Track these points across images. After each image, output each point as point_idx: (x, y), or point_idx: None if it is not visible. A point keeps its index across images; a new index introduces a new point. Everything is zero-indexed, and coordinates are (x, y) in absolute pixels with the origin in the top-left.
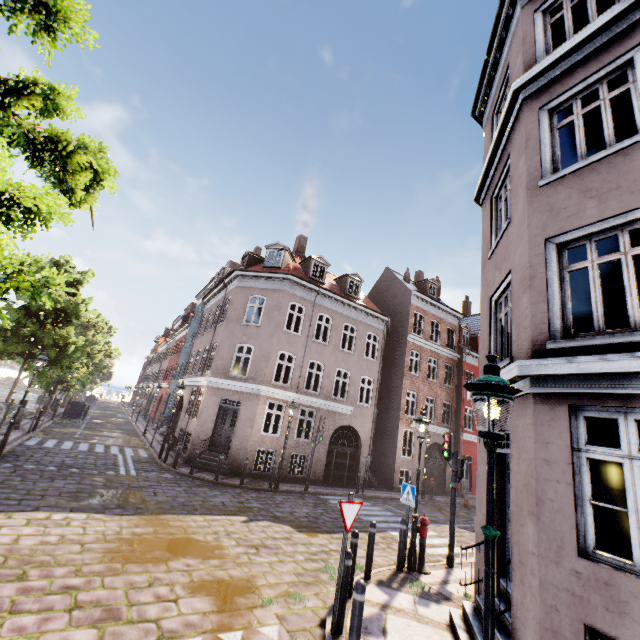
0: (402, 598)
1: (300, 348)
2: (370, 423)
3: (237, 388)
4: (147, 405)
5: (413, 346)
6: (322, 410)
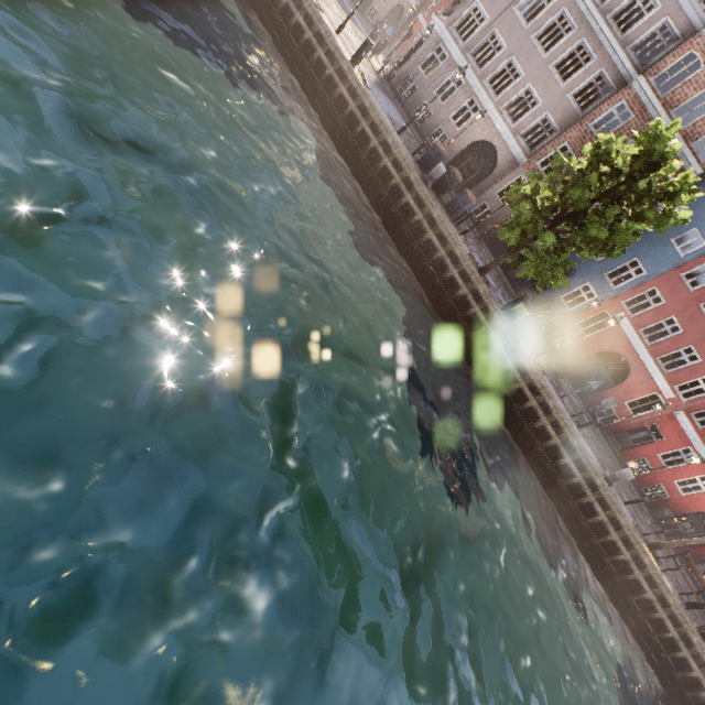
0: (374, 58)
1: None
2: None
3: None
4: None
5: None
6: None
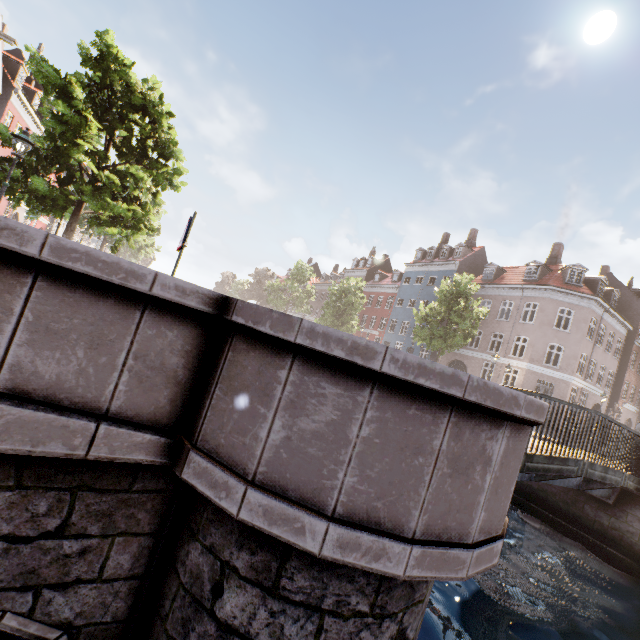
0: None
1: (589, 350)
2: (606, 403)
3: (551, 375)
4: None
5: (635, 348)
6: (590, 393)
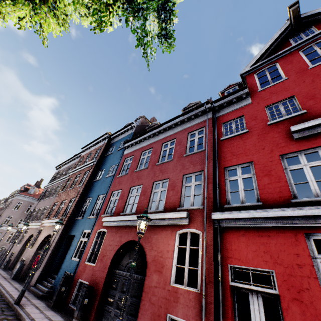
0: None
1: None
2: None
3: (3, 228)
4: None
5: None
6: None
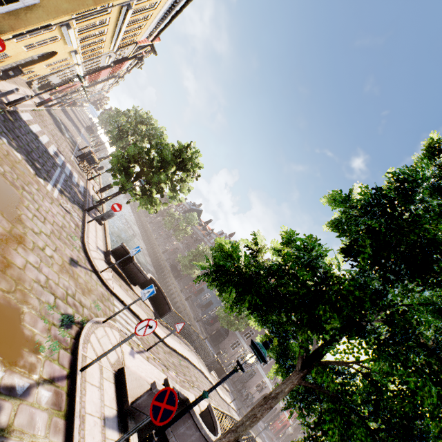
0: None
1: None
2: None
3: (259, 368)
4: (175, 256)
5: None
6: (268, 387)
